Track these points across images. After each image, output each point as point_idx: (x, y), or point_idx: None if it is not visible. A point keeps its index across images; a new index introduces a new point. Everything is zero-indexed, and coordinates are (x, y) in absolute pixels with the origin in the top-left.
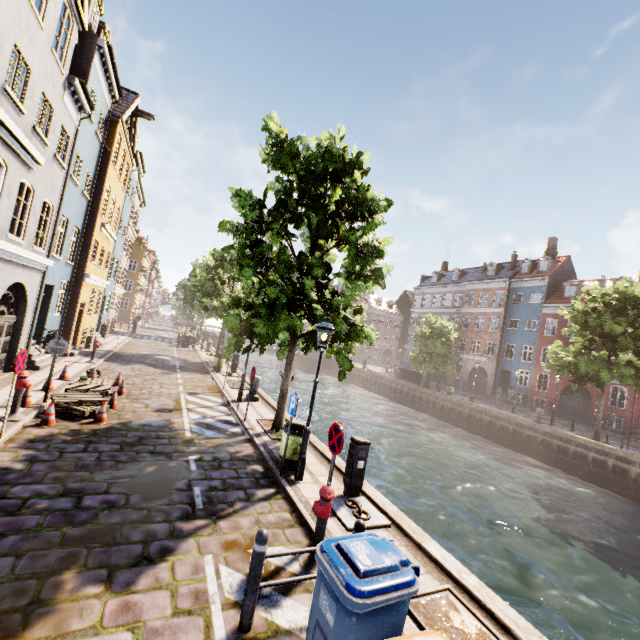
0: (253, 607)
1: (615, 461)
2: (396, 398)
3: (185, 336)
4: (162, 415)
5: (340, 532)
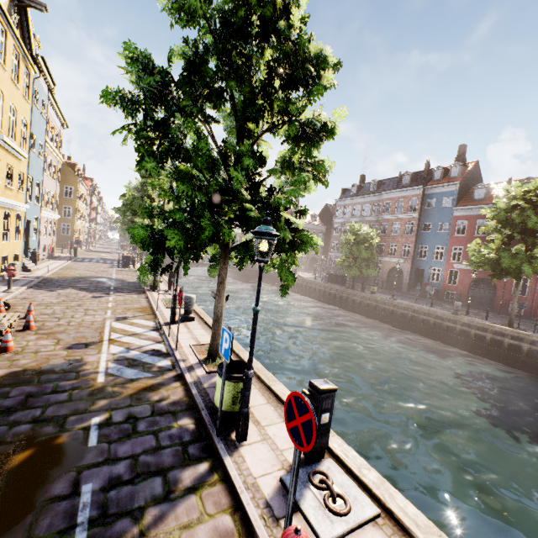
0: None
1: (530, 345)
2: (325, 300)
3: (124, 257)
4: (73, 353)
5: None
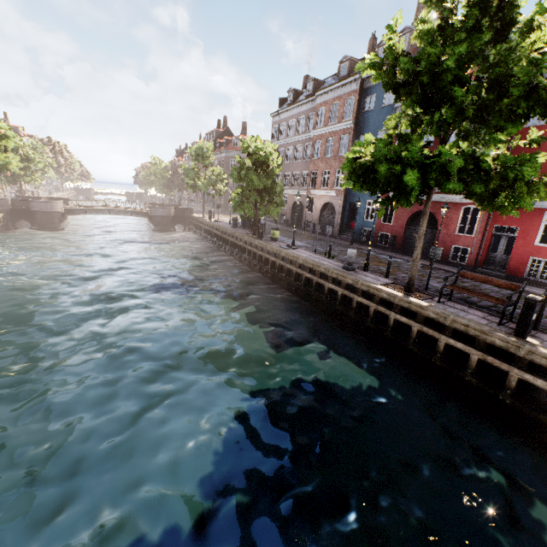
0: None
1: (422, 326)
2: (229, 251)
3: None
4: None
5: None
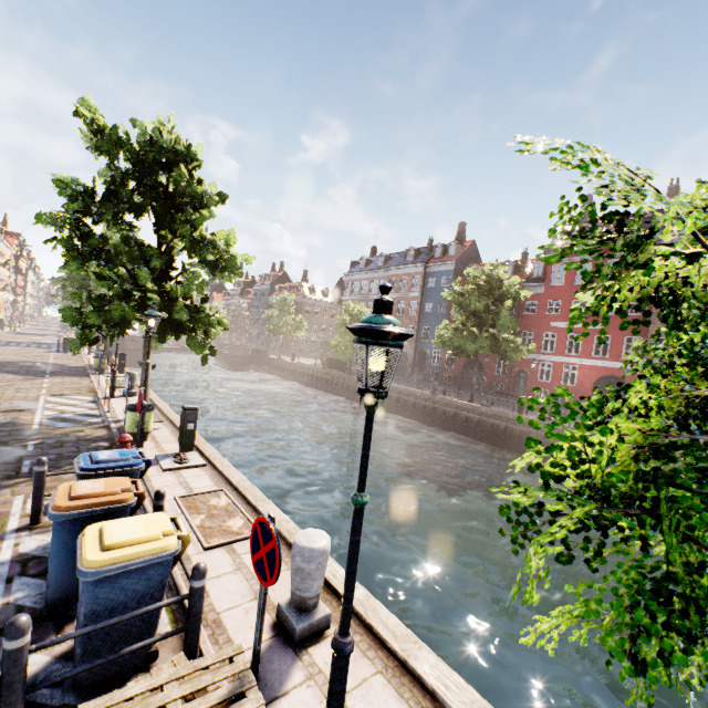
0: (40, 508)
1: (480, 416)
2: (323, 387)
3: (66, 339)
4: (9, 415)
5: (156, 472)
